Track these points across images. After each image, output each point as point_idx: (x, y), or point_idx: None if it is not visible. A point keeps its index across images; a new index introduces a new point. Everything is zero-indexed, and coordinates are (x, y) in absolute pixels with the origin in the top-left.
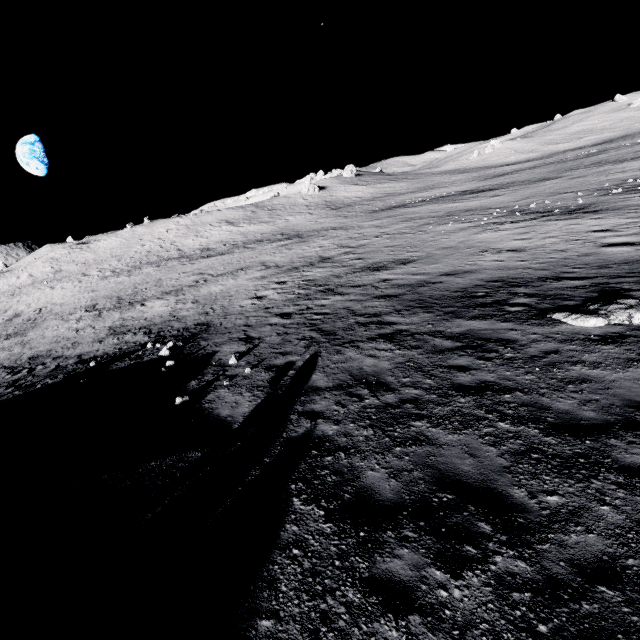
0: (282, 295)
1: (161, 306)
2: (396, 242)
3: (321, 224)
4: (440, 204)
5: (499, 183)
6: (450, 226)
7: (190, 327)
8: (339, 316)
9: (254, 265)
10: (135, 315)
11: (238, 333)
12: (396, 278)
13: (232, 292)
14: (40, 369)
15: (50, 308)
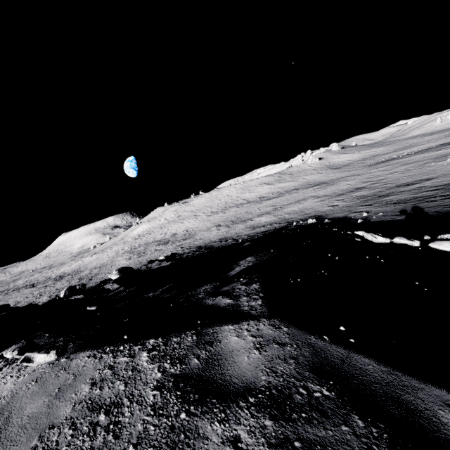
0: (349, 202)
1: (266, 218)
2: (409, 174)
3: (334, 176)
4: (427, 153)
5: None
6: (449, 161)
7: (306, 218)
8: (407, 199)
9: (307, 198)
10: (254, 223)
11: (346, 212)
12: (429, 185)
13: (309, 207)
14: (239, 238)
15: (192, 229)
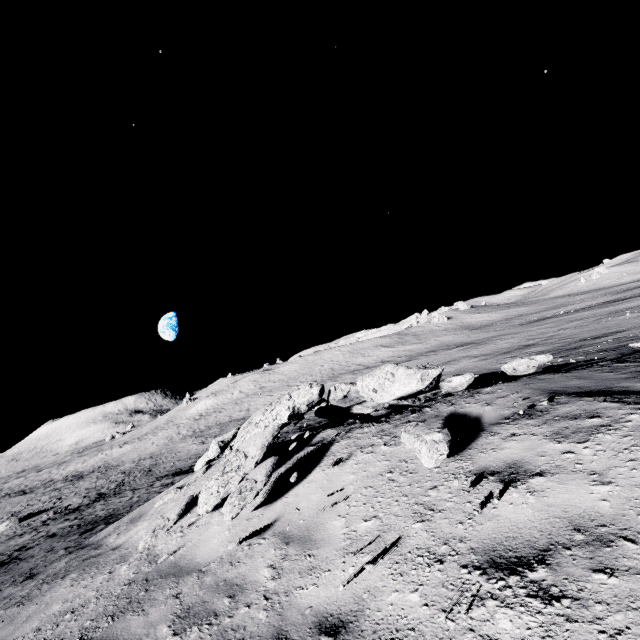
0: None
1: None
2: (587, 329)
3: (479, 336)
4: (592, 310)
5: (639, 292)
6: (629, 315)
7: None
8: (613, 347)
9: (458, 358)
10: None
11: None
12: (627, 335)
13: (471, 367)
14: None
15: None
